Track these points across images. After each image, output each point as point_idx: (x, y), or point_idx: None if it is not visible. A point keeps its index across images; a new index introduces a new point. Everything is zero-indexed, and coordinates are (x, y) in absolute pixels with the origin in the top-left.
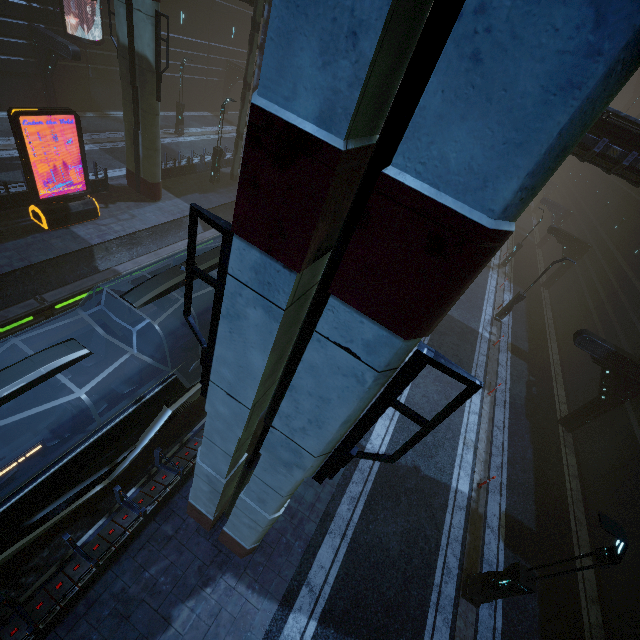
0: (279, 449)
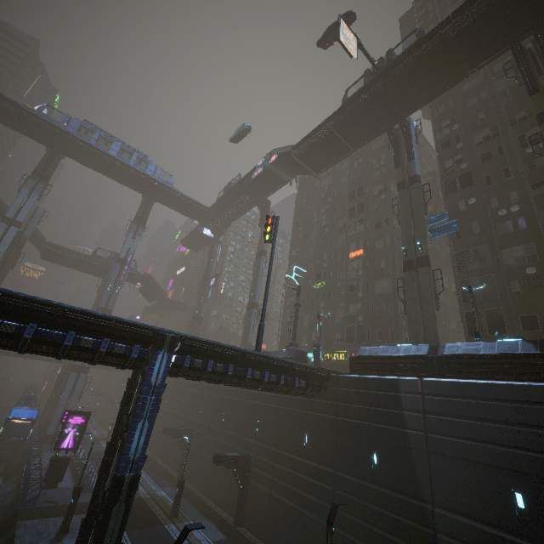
0: (75, 395)
